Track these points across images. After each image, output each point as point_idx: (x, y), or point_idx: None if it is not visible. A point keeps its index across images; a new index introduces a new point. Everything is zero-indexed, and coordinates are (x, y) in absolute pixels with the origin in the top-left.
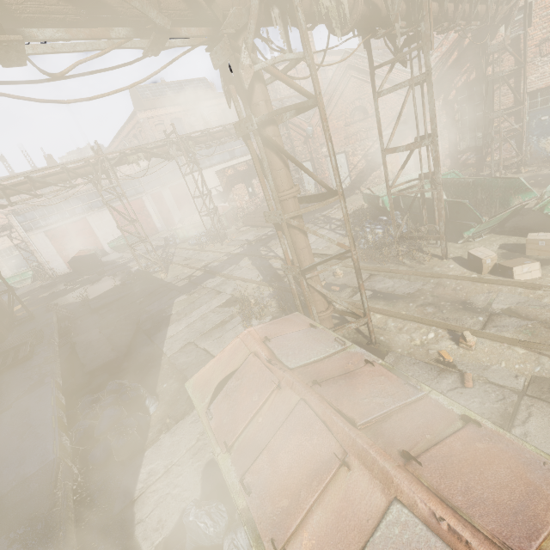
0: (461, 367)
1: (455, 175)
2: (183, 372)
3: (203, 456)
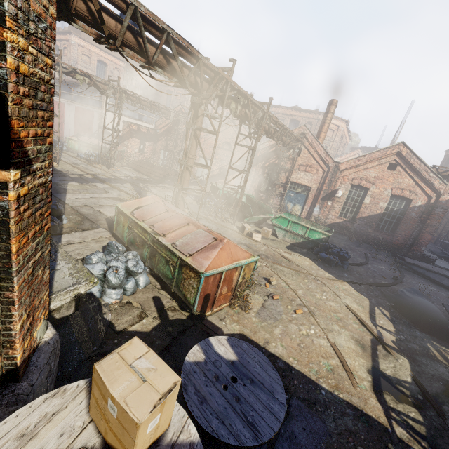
0: None
1: (253, 198)
2: (84, 215)
3: (102, 243)
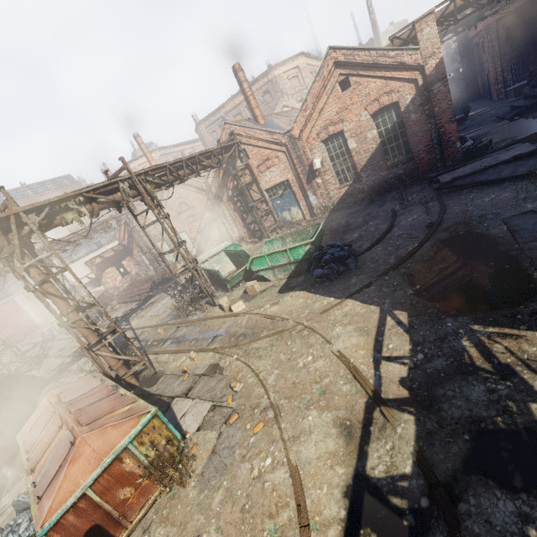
0: (189, 371)
1: (235, 245)
2: None
3: None
